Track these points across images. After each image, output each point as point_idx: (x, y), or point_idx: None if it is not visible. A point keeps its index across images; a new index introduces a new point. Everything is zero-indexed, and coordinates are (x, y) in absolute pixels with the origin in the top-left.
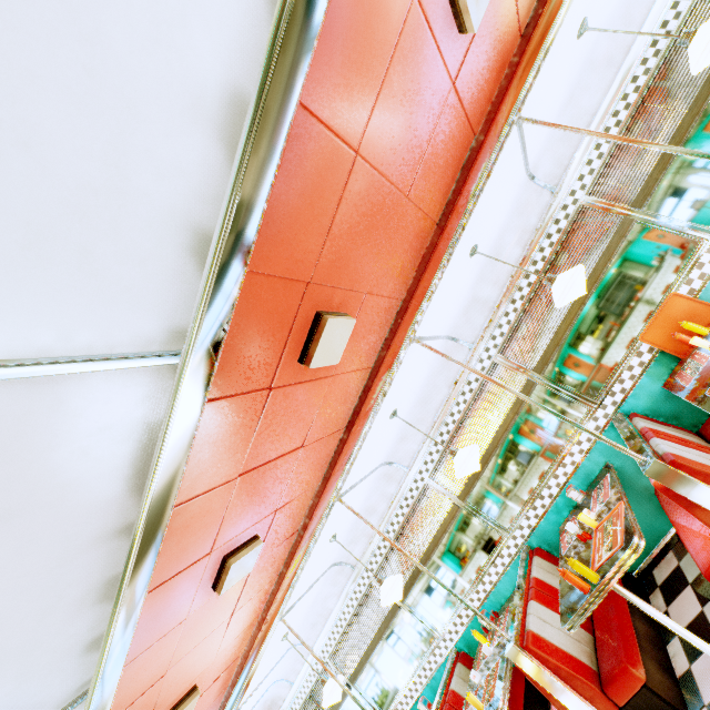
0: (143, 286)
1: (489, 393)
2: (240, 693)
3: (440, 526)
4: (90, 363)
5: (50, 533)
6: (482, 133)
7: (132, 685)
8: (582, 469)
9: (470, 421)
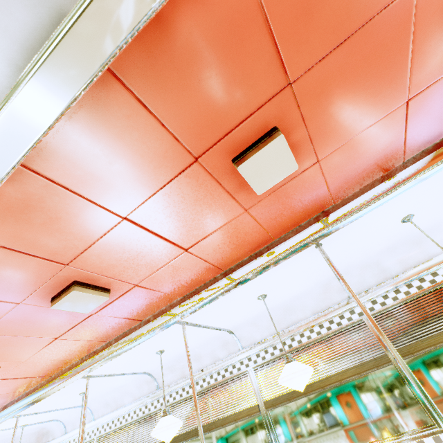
0: None
1: (343, 341)
2: (25, 404)
3: (236, 413)
4: None
5: None
6: None
7: None
8: None
9: (314, 350)
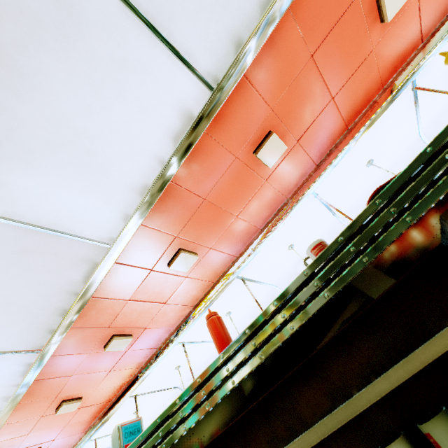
0: (106, 224)
1: None
2: (99, 423)
3: None
4: (84, 239)
5: (57, 281)
6: (290, 198)
7: (58, 367)
8: None
9: None
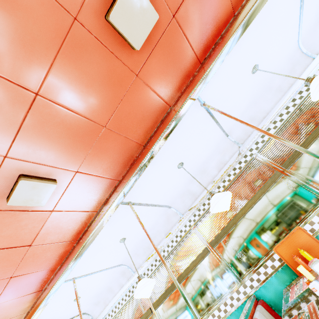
0: None
1: (184, 247)
2: None
3: (139, 318)
4: None
5: None
6: (173, 106)
7: None
8: None
9: (171, 259)
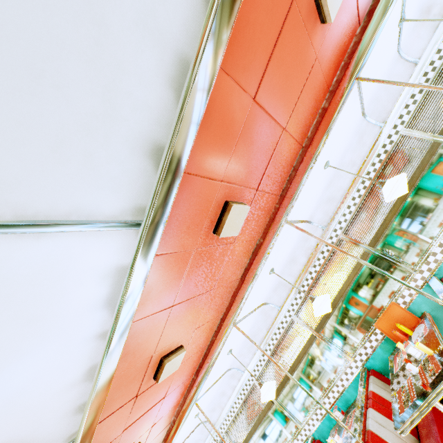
0: (53, 437)
1: (290, 337)
2: None
3: (262, 411)
4: None
5: None
6: (261, 238)
7: None
8: (344, 397)
9: (279, 351)
